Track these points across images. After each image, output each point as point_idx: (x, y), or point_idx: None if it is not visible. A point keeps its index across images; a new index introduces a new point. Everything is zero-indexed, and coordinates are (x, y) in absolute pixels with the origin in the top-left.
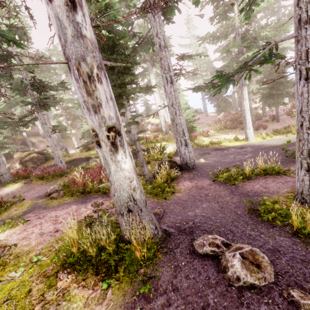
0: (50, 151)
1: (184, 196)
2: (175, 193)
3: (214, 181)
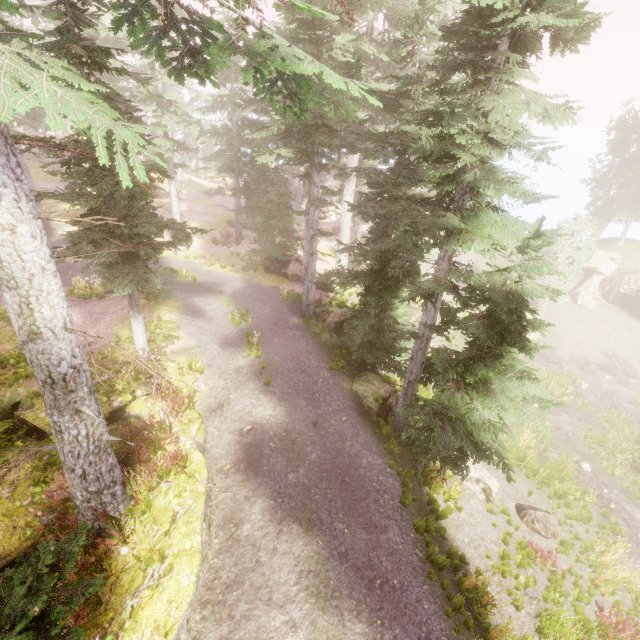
0: None
1: None
2: None
3: None
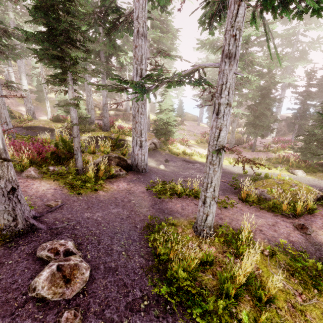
0: (18, 110)
1: (106, 196)
2: (97, 191)
3: (147, 190)
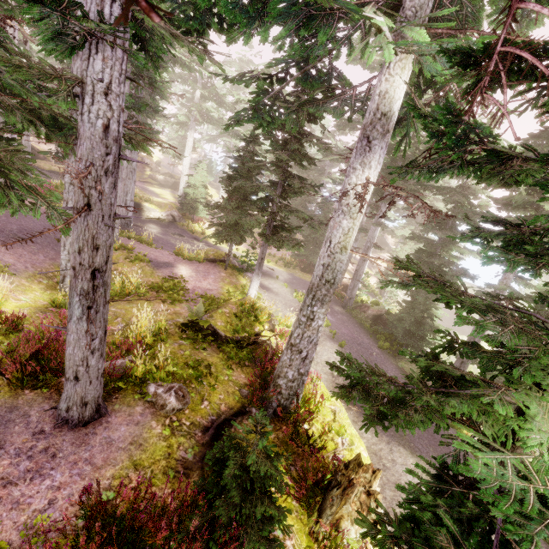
0: (49, 150)
1: None
2: None
3: None
